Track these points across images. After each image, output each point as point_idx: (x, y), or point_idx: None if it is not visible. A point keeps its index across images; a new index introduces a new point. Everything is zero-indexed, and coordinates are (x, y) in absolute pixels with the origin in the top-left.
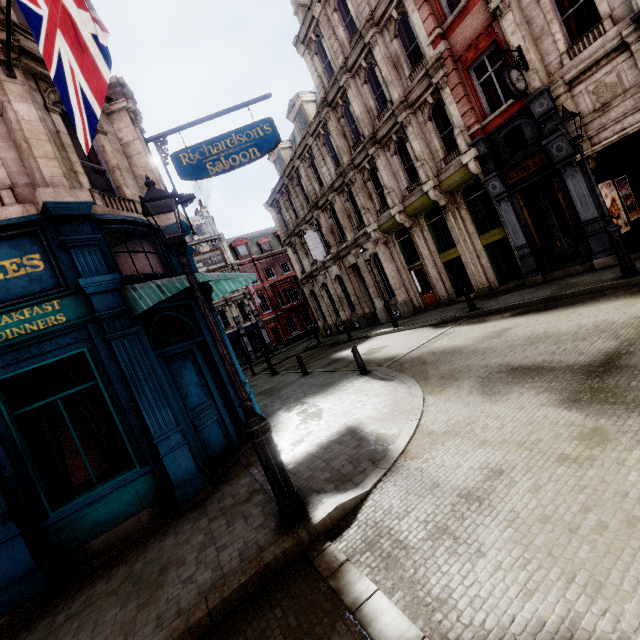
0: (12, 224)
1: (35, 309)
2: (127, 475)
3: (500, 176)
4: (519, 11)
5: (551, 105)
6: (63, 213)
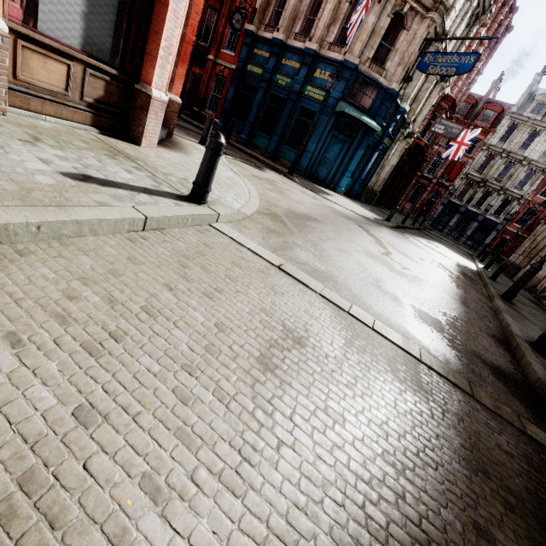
0: (337, 61)
1: (320, 91)
2: (296, 152)
3: None
4: None
5: None
6: (346, 65)
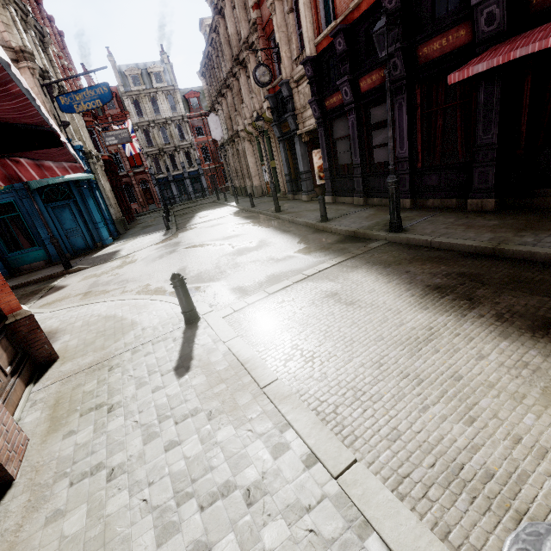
0: None
1: None
2: (34, 248)
3: (279, 126)
4: (281, 15)
5: (288, 94)
6: None
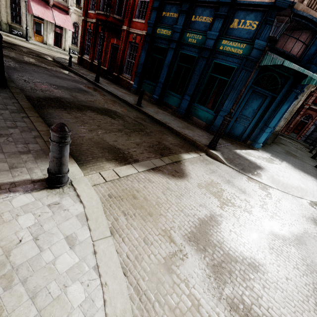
0: (262, 5)
1: (239, 44)
2: (210, 111)
3: None
4: None
5: None
6: (279, 5)
